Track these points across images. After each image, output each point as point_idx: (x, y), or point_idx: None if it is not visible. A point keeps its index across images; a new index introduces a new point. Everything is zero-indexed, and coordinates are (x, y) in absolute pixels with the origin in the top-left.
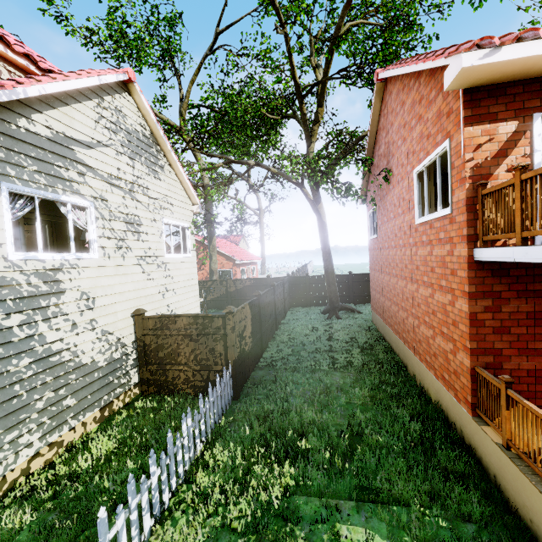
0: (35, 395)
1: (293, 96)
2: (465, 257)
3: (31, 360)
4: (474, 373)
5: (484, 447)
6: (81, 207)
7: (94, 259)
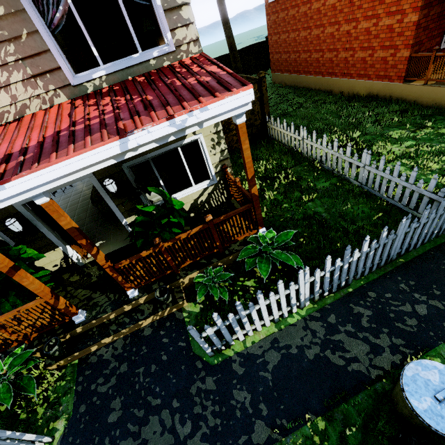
0: None
1: None
2: None
3: None
4: (409, 58)
5: (410, 93)
6: None
7: None
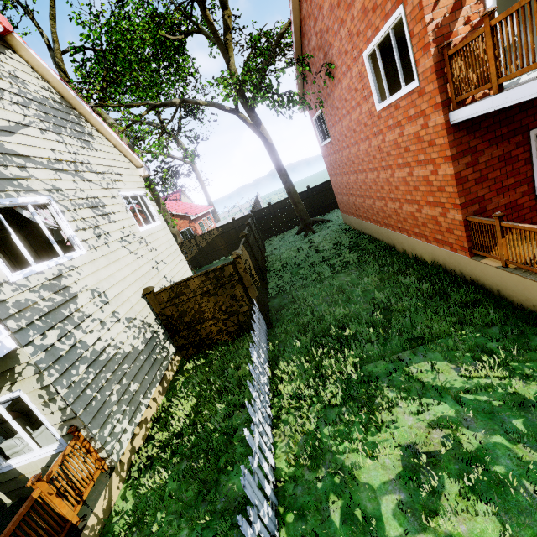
0: (105, 392)
1: (188, 3)
2: (442, 124)
3: (86, 365)
4: (466, 223)
5: (486, 275)
6: (41, 206)
7: (83, 255)
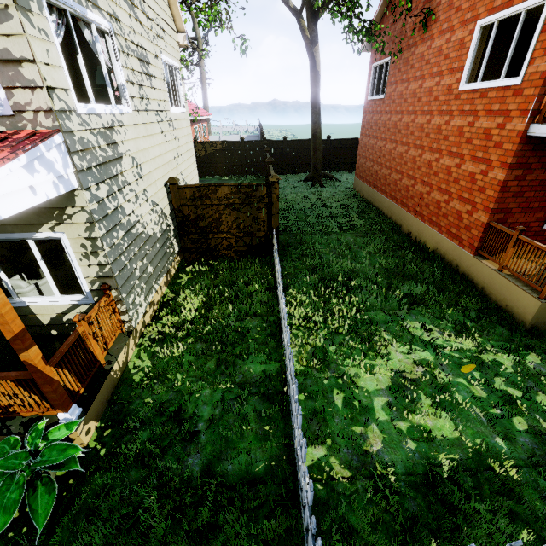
0: (133, 264)
1: None
2: (520, 131)
3: (123, 232)
4: (487, 226)
5: (479, 273)
6: (98, 31)
7: (129, 114)
